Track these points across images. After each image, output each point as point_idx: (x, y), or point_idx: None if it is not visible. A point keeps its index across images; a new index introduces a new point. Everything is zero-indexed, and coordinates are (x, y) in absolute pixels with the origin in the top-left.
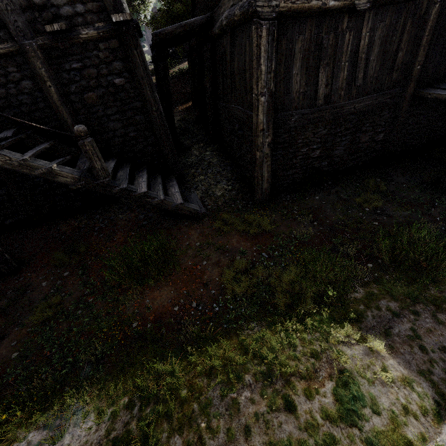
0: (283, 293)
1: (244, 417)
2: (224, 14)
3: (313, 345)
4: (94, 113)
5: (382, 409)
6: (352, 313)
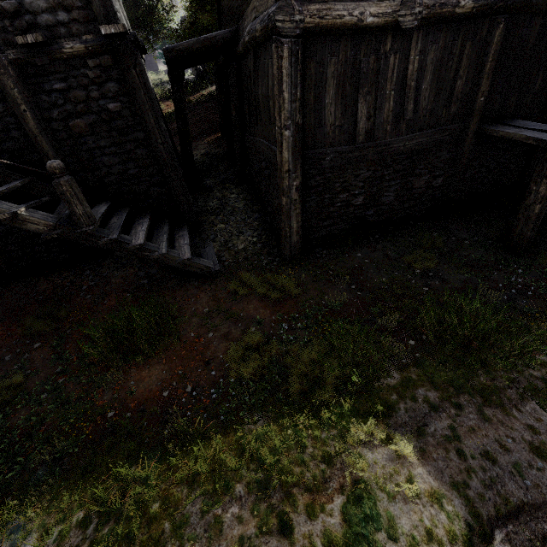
0: (300, 376)
1: (225, 542)
2: (247, 28)
3: (326, 446)
4: (83, 144)
5: (400, 534)
6: (379, 405)
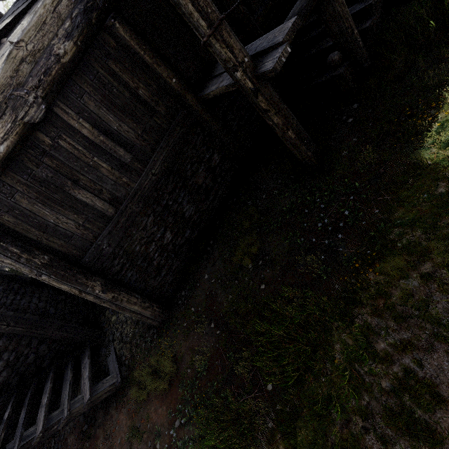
0: None
1: None
2: None
3: None
4: None
5: None
6: None
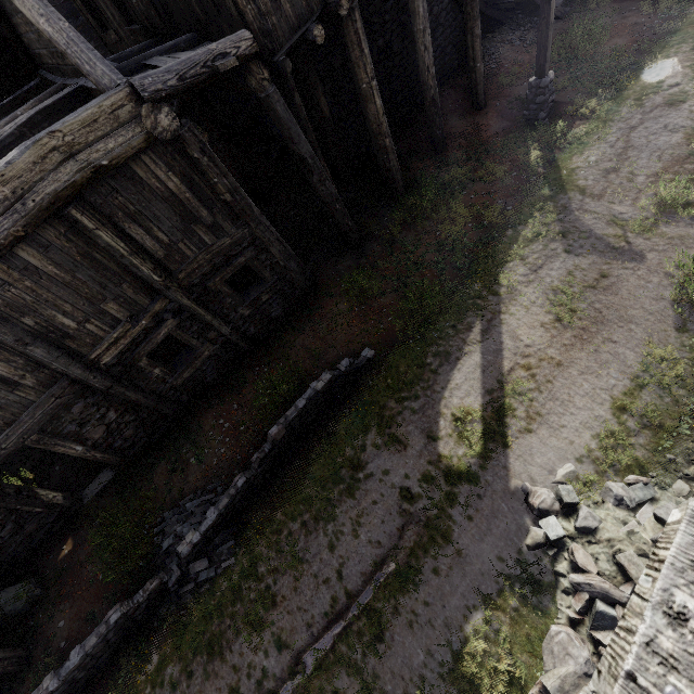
0: None
1: None
2: None
3: None
4: None
5: None
6: None
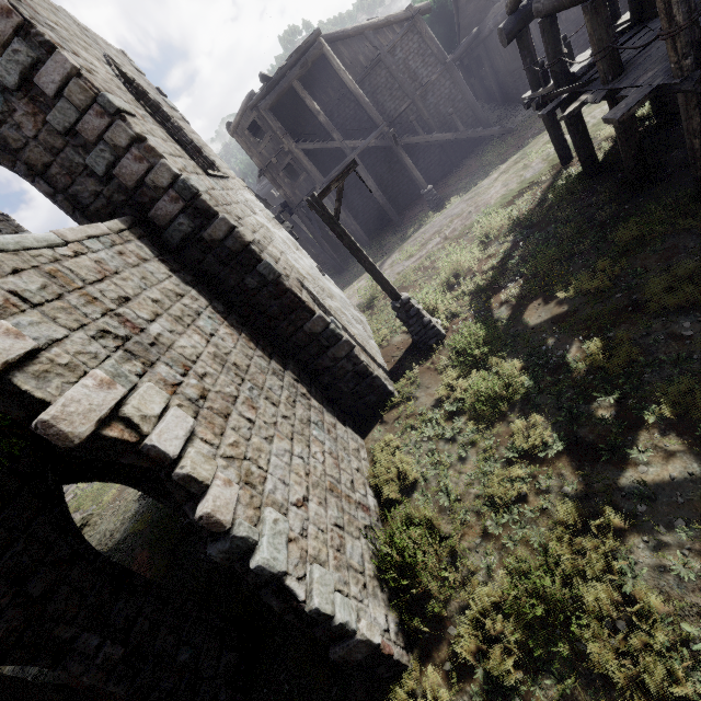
0: None
1: None
2: (490, 23)
3: None
4: (441, 114)
5: None
6: None
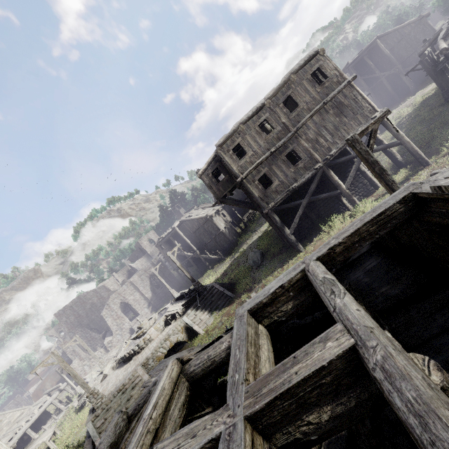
0: None
1: None
2: None
3: None
4: None
5: None
6: None
